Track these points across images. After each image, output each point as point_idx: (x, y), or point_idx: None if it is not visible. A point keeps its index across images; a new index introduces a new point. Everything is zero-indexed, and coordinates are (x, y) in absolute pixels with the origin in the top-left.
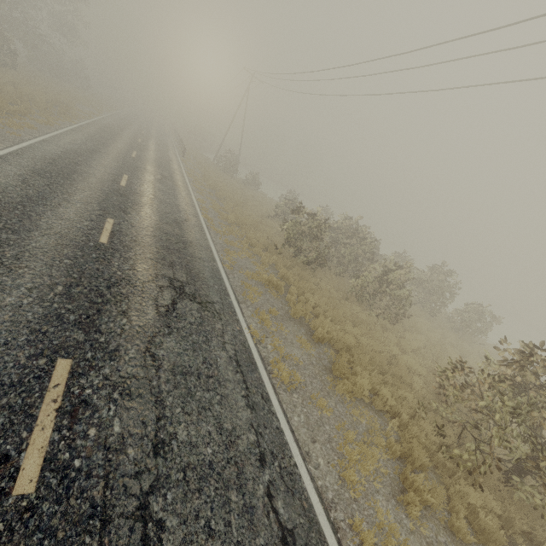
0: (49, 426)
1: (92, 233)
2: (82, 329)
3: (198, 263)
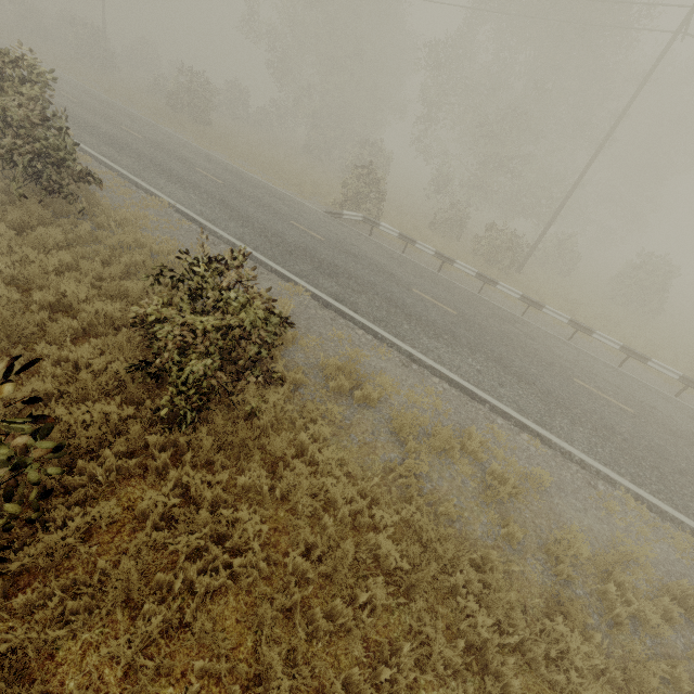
0: None
1: None
2: None
3: None
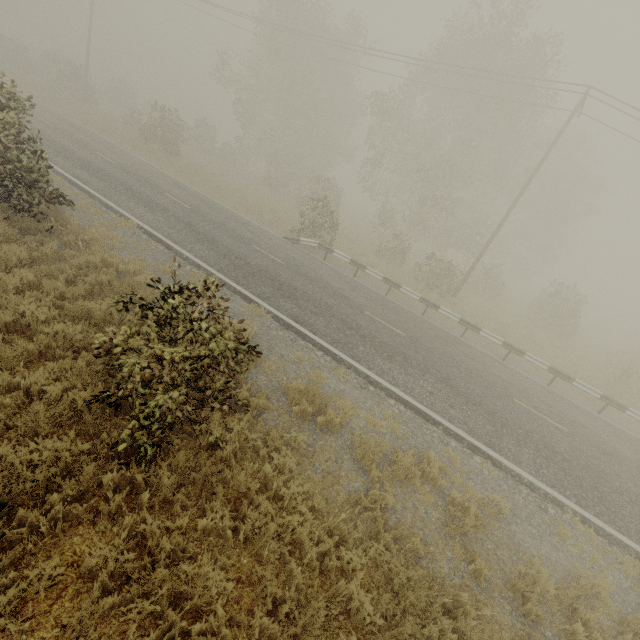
0: None
1: None
2: None
3: None
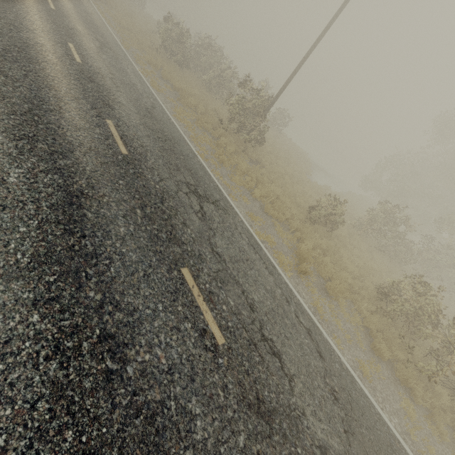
0: (77, 55)
1: (45, 2)
2: (70, 38)
3: (107, 38)
